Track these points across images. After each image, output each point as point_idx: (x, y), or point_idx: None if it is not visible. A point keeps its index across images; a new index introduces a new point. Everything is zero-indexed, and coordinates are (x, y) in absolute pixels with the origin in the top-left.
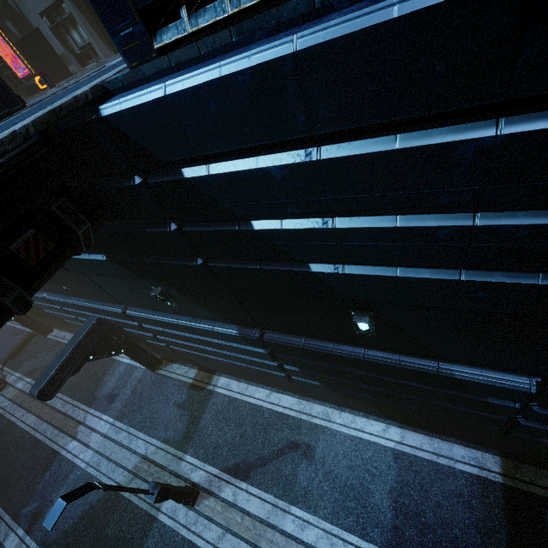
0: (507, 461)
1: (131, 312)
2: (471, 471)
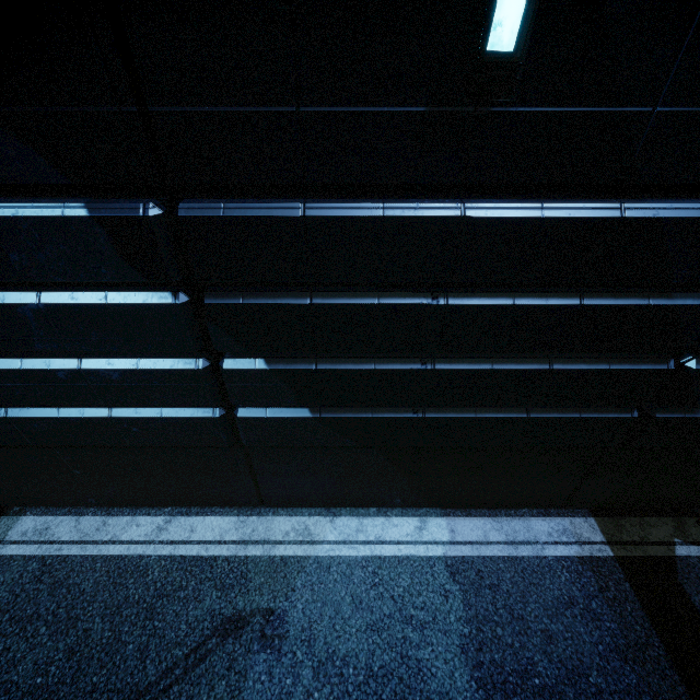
0: (604, 521)
1: None
2: (569, 553)
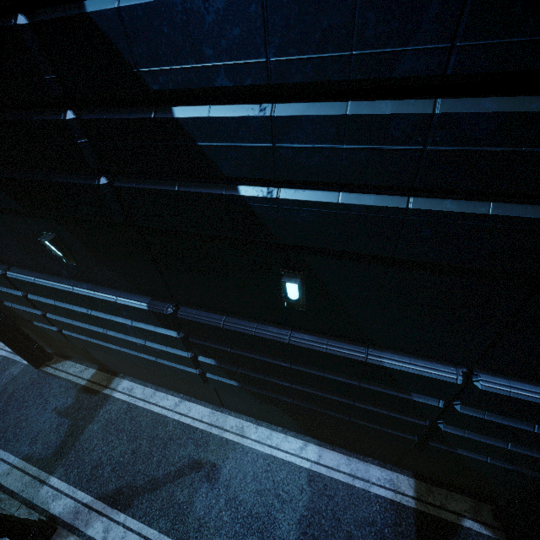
0: (420, 484)
1: (14, 274)
2: (386, 495)
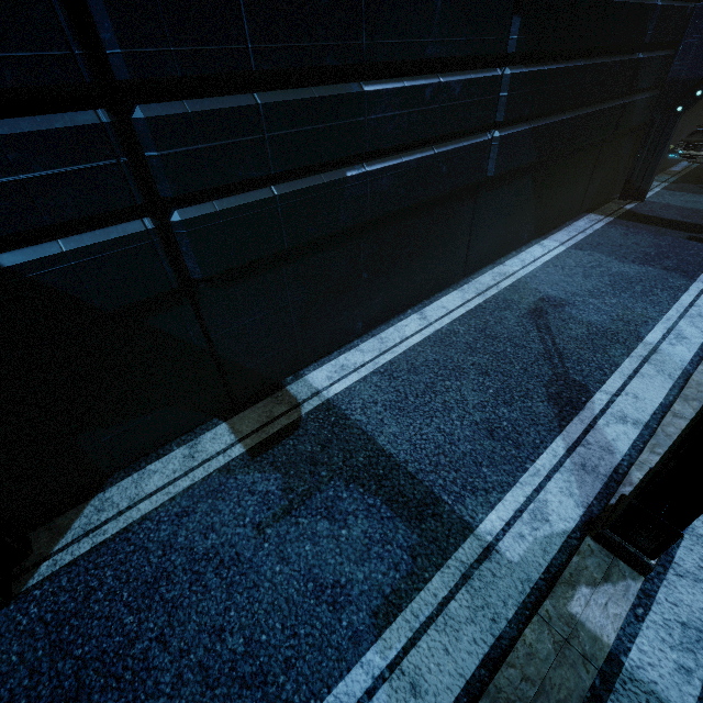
0: (595, 212)
1: None
2: (602, 224)
